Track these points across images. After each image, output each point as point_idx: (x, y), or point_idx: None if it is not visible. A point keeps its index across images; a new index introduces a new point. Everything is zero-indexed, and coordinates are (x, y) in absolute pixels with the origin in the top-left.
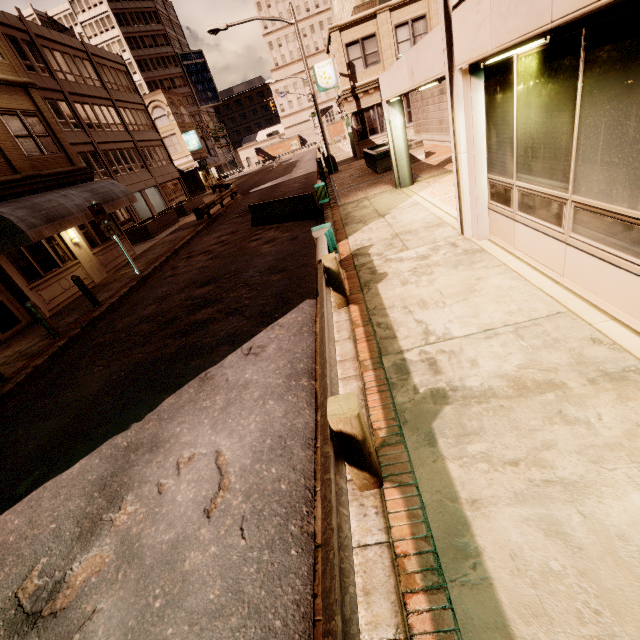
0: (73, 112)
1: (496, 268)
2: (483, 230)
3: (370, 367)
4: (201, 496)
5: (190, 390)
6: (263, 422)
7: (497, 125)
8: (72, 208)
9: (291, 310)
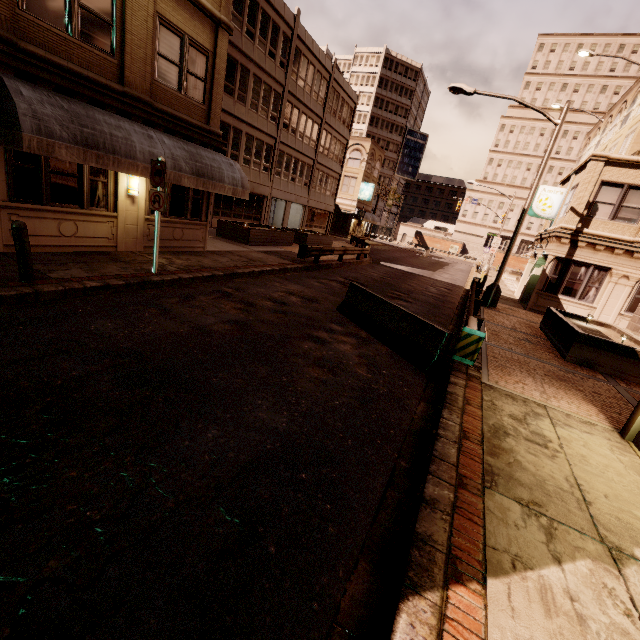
0: (280, 107)
1: None
2: None
3: None
4: None
5: None
6: None
7: None
8: (141, 152)
9: None
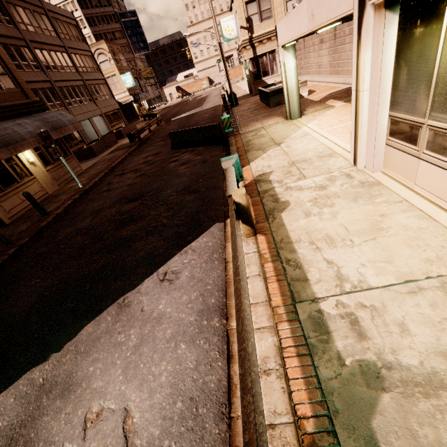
0: (34, 56)
1: (398, 204)
2: (378, 163)
3: (284, 317)
4: None
5: (108, 318)
6: (174, 373)
7: (410, 62)
8: (25, 134)
9: (202, 233)
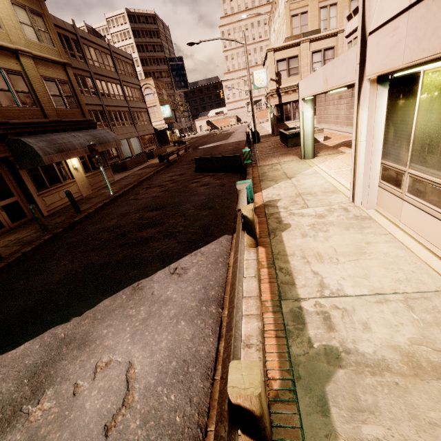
0: (94, 85)
1: (383, 236)
2: (372, 202)
3: (270, 309)
4: (106, 409)
5: (123, 296)
6: (173, 341)
7: (396, 123)
8: (77, 145)
9: (212, 241)
